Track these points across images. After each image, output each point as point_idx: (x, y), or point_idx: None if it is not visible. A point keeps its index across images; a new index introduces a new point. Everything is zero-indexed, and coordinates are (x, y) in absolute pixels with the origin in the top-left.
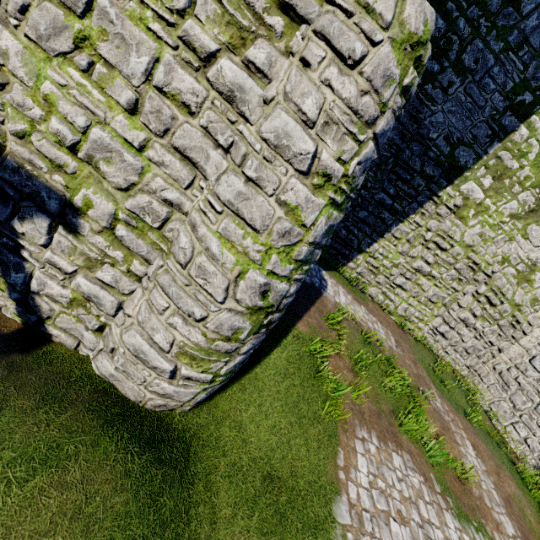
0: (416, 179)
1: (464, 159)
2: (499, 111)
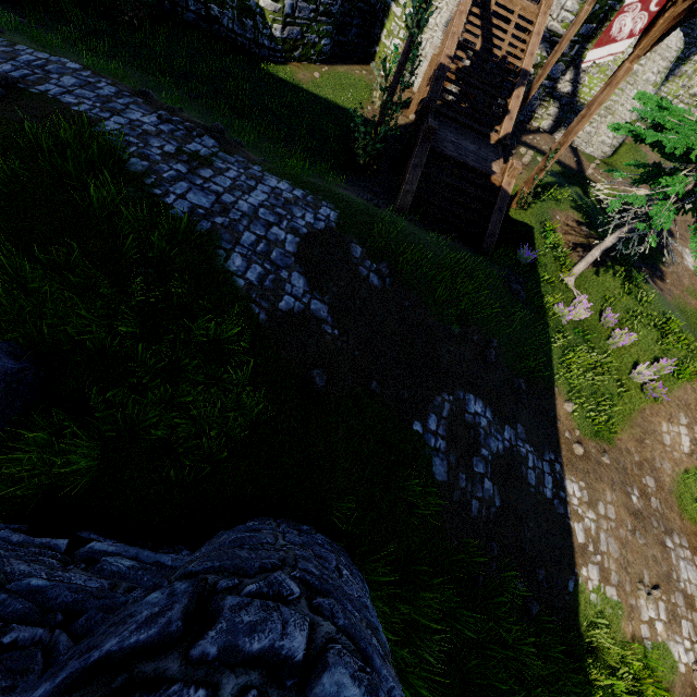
0: (695, 31)
1: None
2: None
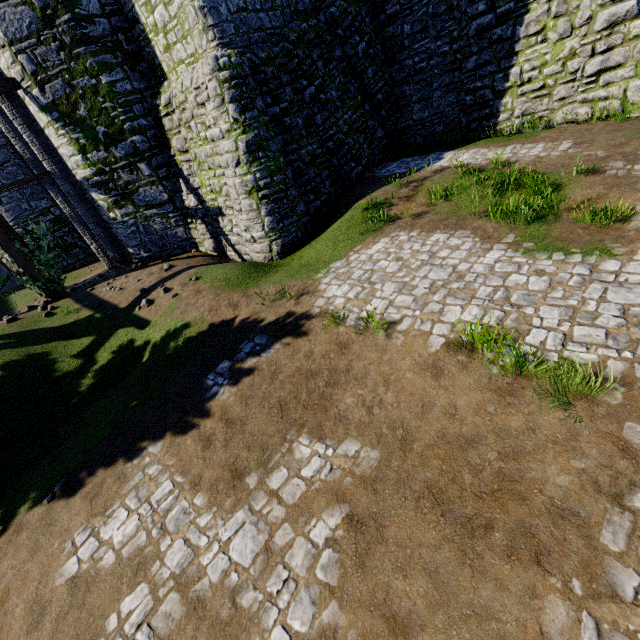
0: None
1: None
2: None
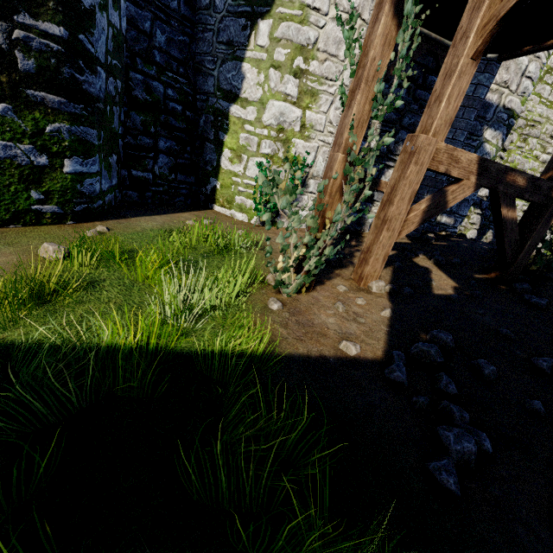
0: None
1: None
2: None
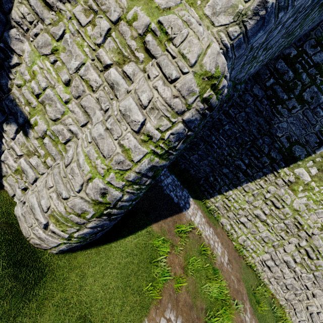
0: (264, 158)
1: (298, 153)
2: None
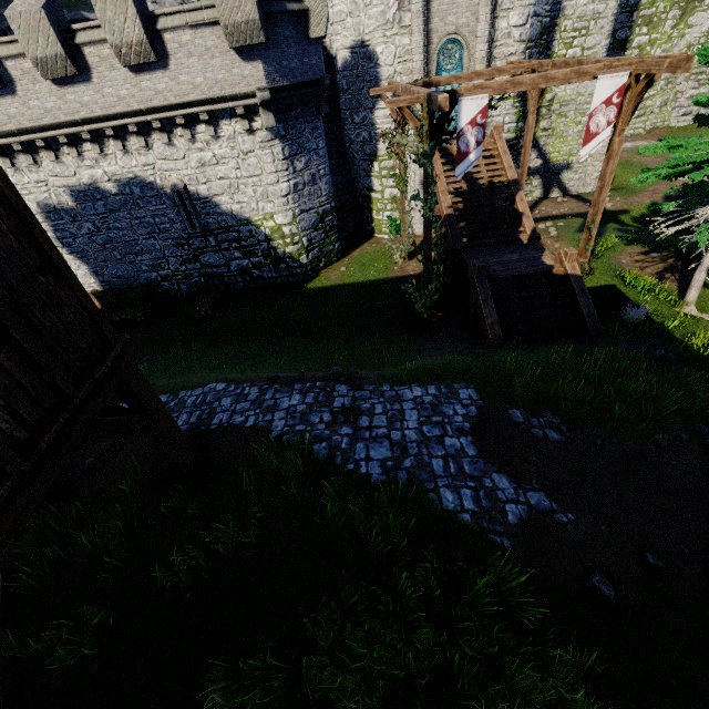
0: None
1: (623, 35)
2: (624, 4)
